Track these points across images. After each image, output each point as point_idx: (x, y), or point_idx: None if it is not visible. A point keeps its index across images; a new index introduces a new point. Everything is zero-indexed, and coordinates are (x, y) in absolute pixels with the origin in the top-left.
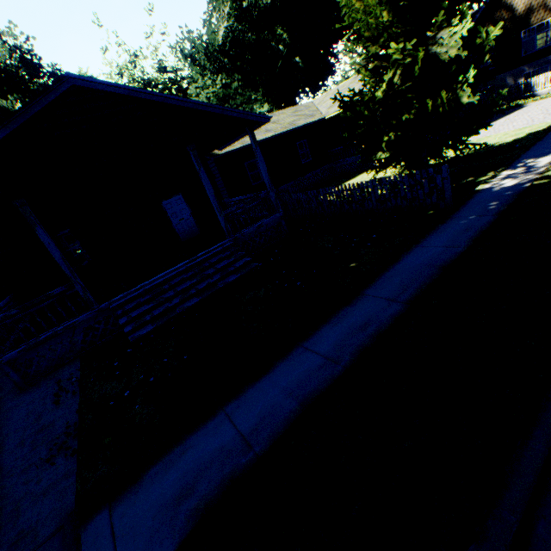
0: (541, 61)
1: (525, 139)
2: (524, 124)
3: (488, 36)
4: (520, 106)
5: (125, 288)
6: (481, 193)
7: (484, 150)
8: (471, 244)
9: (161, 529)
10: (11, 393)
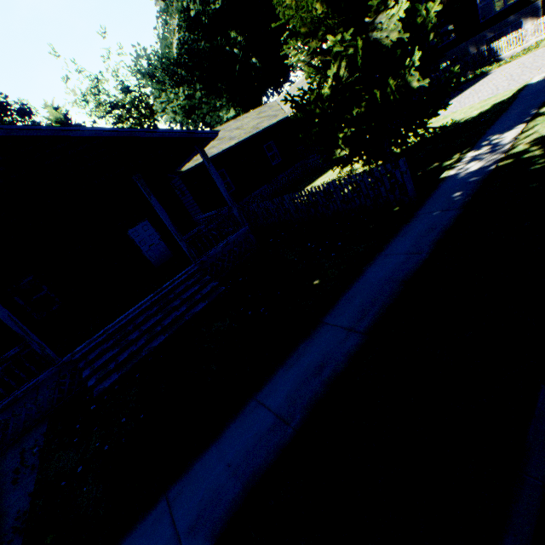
0: (501, 24)
1: (490, 111)
2: (489, 94)
3: (429, 13)
4: (485, 74)
5: (91, 333)
6: (446, 181)
7: (450, 128)
8: (434, 248)
9: None
10: None
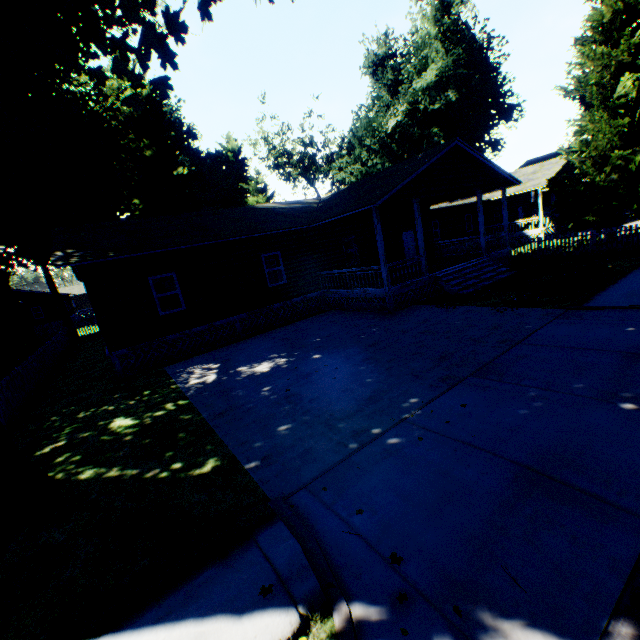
0: None
1: None
2: None
3: None
4: None
5: (421, 274)
6: None
7: None
8: None
9: (634, 298)
10: (382, 315)
